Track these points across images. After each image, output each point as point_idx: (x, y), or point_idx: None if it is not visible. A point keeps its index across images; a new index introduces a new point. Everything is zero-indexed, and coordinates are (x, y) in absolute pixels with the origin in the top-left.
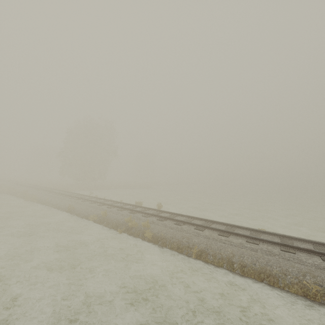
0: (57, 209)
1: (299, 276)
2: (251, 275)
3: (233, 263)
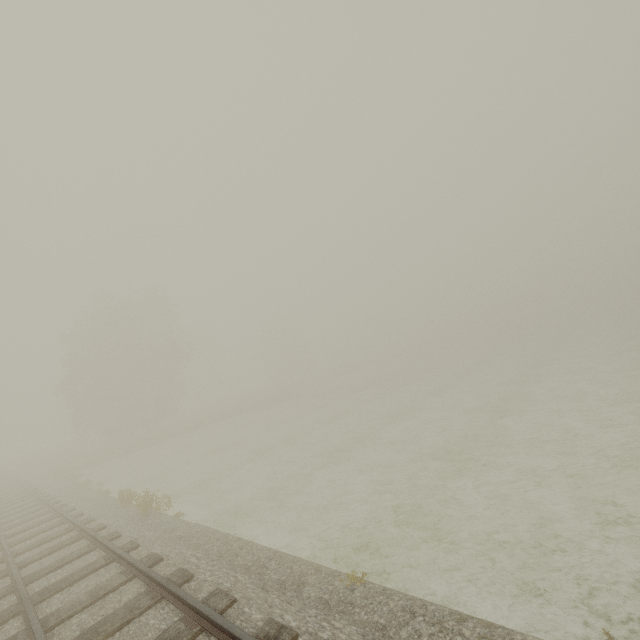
0: None
1: None
2: None
3: None
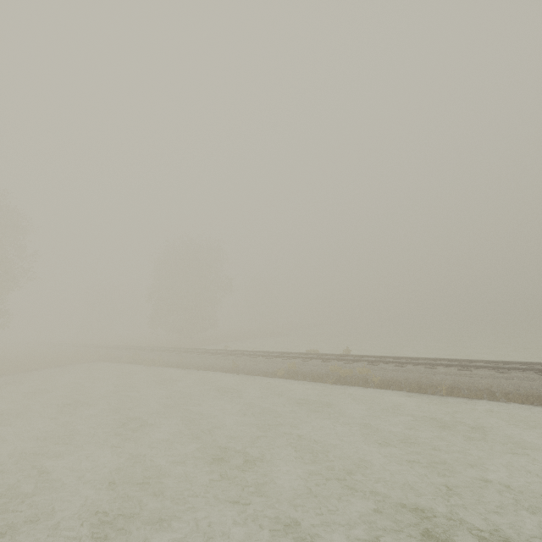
0: (208, 371)
1: None
2: (518, 401)
3: (494, 393)
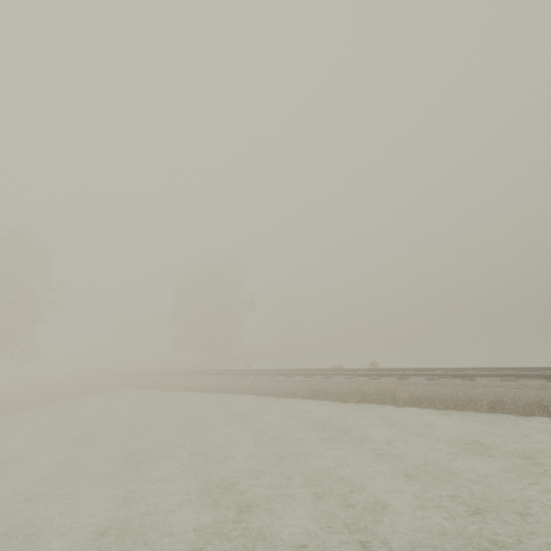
0: (227, 393)
1: None
2: None
3: (547, 407)
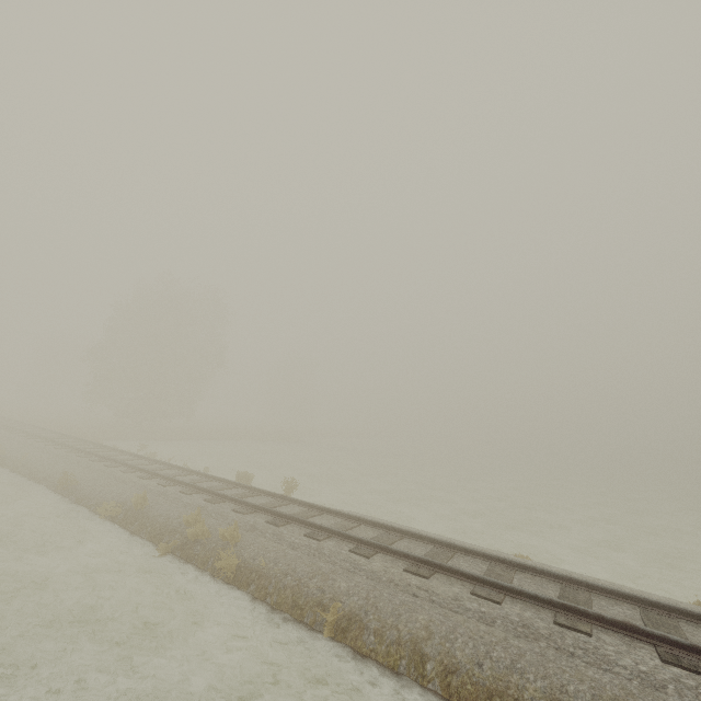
0: (39, 483)
1: None
2: None
3: (424, 660)
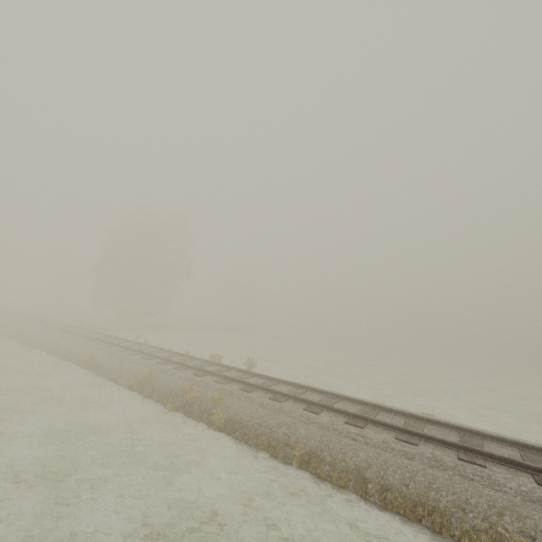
0: (72, 362)
1: (491, 515)
2: (398, 509)
3: (366, 482)
